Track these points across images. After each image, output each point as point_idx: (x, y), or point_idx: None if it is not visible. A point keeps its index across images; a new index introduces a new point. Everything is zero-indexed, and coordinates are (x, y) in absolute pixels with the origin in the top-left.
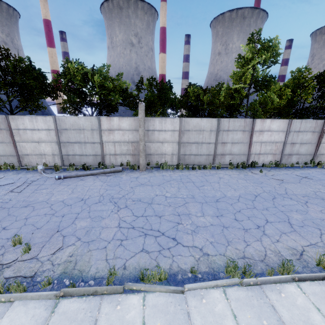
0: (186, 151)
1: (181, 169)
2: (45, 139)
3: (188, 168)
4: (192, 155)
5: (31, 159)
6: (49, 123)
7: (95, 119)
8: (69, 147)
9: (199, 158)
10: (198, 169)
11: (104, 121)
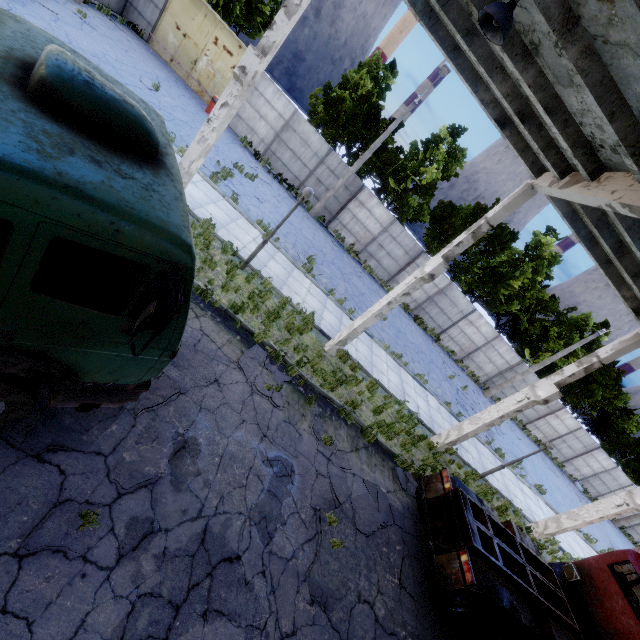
0: (636, 528)
1: (627, 538)
2: (594, 468)
3: (632, 541)
4: (635, 531)
5: (569, 466)
6: (609, 465)
7: (629, 483)
8: (595, 479)
9: (636, 535)
10: (635, 546)
11: (631, 487)
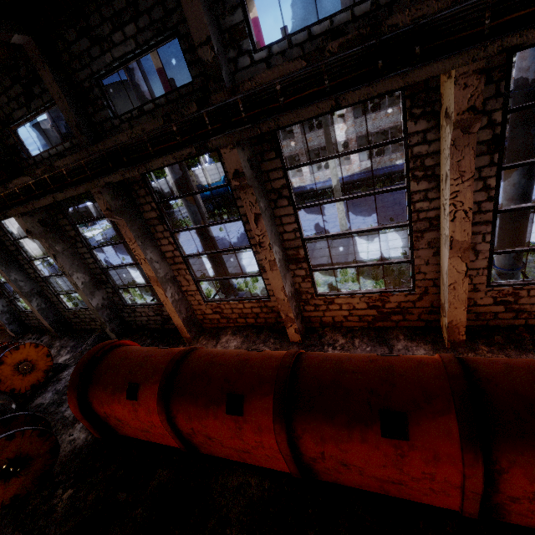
0: None
1: None
2: None
3: None
4: None
5: None
6: None
7: None
8: None
9: None
10: None
11: None
